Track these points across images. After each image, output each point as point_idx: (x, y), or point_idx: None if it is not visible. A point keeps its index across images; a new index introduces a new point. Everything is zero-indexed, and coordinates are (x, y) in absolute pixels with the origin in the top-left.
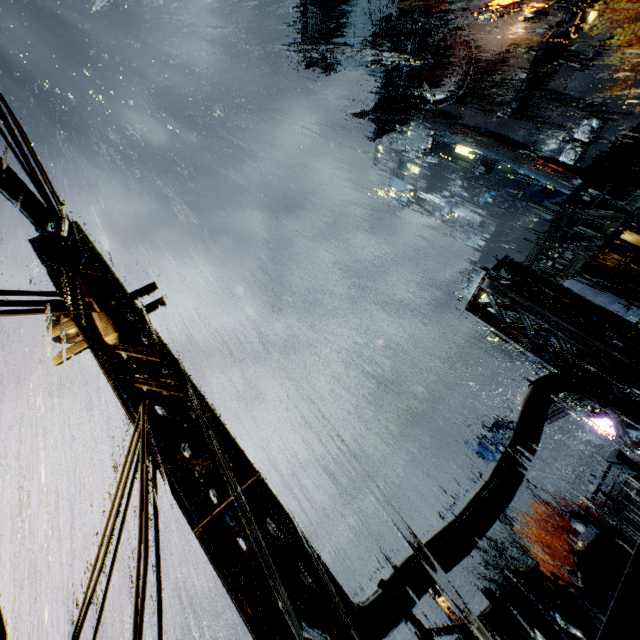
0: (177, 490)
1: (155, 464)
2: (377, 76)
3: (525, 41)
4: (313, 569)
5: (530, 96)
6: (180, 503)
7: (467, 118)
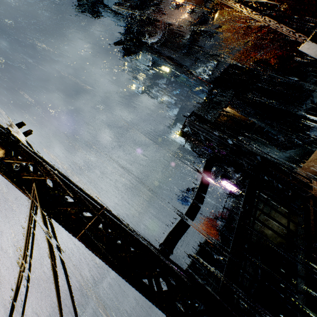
0: (63, 222)
1: (47, 212)
2: (122, 24)
3: (188, 21)
4: (136, 240)
5: (191, 47)
6: (66, 227)
7: (166, 53)
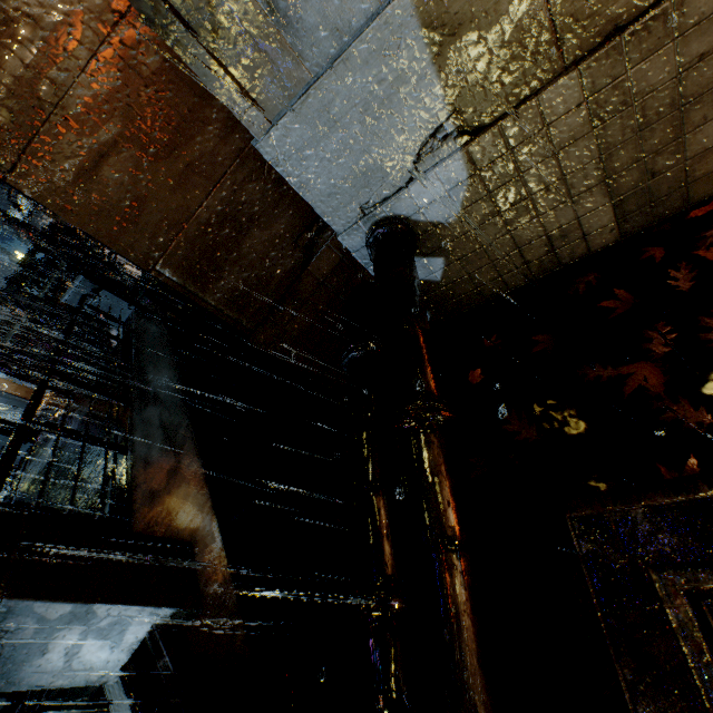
0: None
1: None
2: None
3: None
4: None
5: None
6: None
7: None
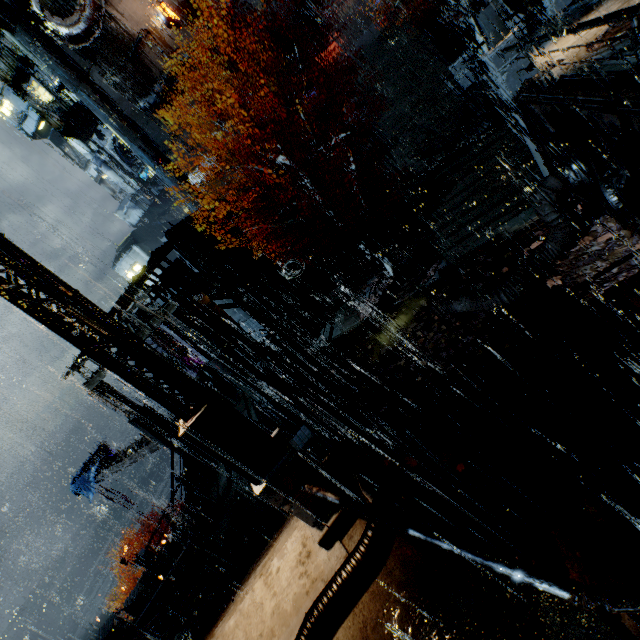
0: None
1: None
2: None
3: (161, 38)
4: None
5: (166, 101)
6: None
7: (98, 81)
